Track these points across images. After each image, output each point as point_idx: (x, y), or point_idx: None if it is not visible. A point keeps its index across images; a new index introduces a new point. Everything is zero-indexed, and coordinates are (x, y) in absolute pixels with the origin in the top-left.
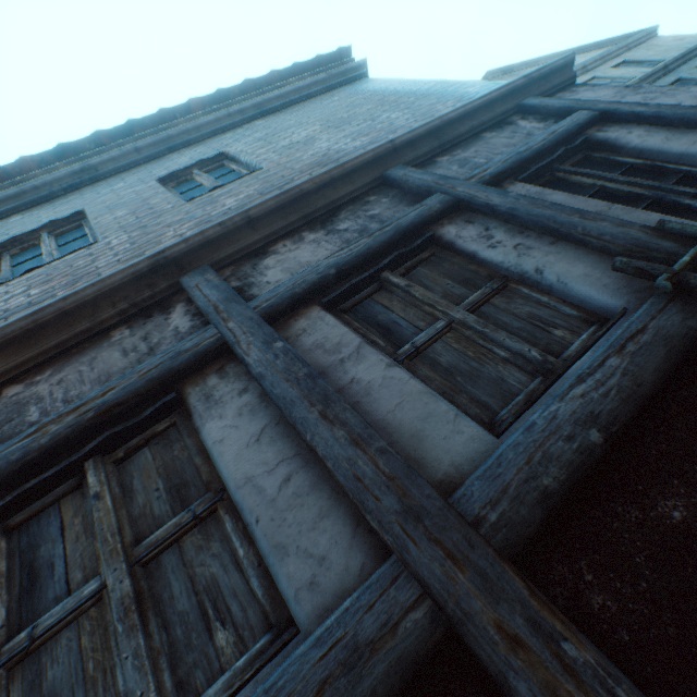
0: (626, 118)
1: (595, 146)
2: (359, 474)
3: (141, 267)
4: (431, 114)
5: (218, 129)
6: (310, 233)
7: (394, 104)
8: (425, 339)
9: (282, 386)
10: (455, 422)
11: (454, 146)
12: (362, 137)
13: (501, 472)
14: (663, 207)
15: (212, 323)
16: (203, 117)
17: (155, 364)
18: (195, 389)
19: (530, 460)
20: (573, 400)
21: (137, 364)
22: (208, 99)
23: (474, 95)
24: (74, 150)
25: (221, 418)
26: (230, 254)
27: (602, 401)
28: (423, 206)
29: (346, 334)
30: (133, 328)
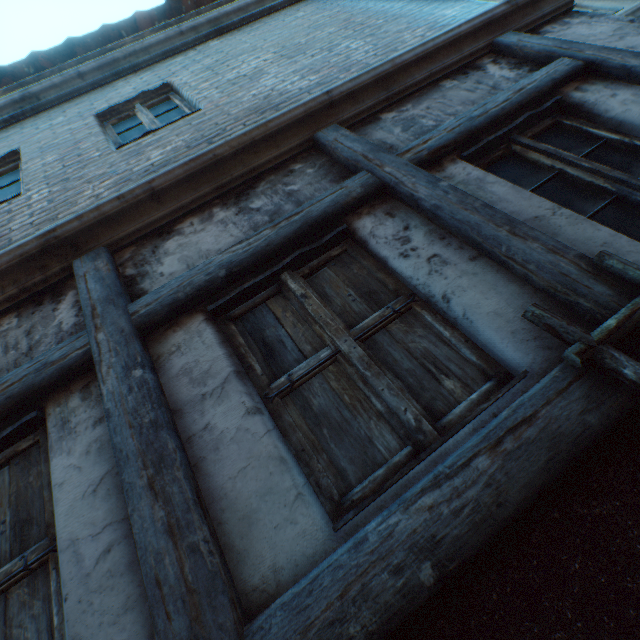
0: (615, 73)
1: (568, 110)
2: (162, 577)
3: (29, 248)
4: (395, 47)
5: (168, 50)
6: (222, 210)
7: (360, 27)
8: (304, 371)
9: (124, 433)
10: (293, 506)
11: (406, 97)
12: (311, 75)
13: (309, 603)
14: (626, 208)
15: (87, 329)
16: (151, 35)
17: (19, 376)
18: (56, 409)
19: (346, 593)
20: (419, 512)
21: (13, 366)
22: (156, 13)
23: (450, 20)
24: (12, 75)
25: (69, 454)
26: (131, 232)
27: (451, 521)
28: (342, 188)
29: (218, 360)
30: (21, 317)
